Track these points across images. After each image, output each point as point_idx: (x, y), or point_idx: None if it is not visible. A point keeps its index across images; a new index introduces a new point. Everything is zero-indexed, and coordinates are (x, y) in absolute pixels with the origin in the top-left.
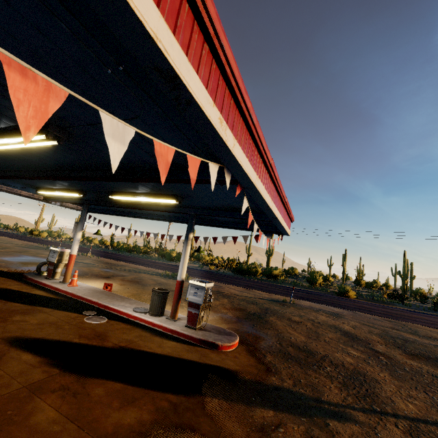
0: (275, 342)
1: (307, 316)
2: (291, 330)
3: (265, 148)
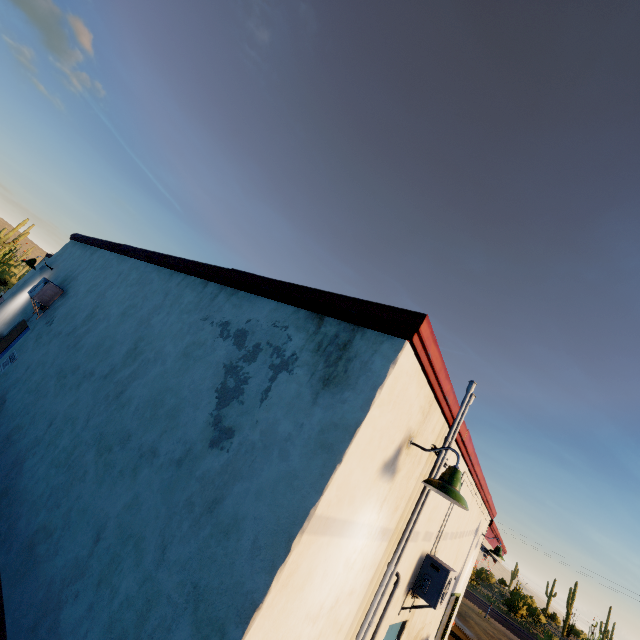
0: (475, 637)
1: (500, 636)
2: (486, 637)
3: (502, 544)
